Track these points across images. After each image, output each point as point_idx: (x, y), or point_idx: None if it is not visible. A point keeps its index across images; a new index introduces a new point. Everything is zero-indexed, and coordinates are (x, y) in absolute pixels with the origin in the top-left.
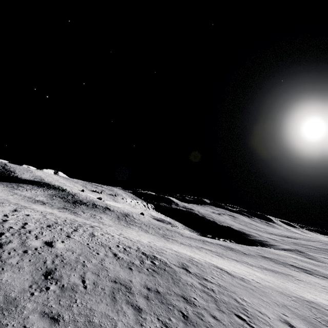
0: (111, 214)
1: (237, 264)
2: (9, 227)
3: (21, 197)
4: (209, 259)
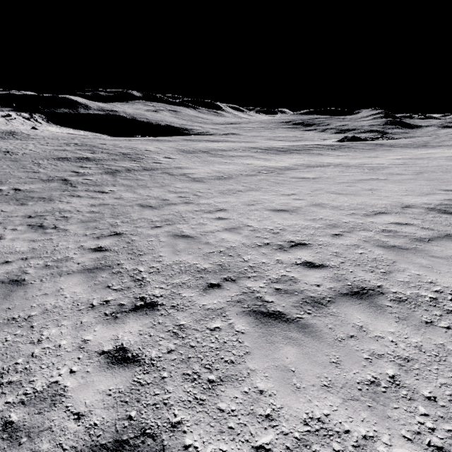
0: None
1: None
2: None
3: None
4: None
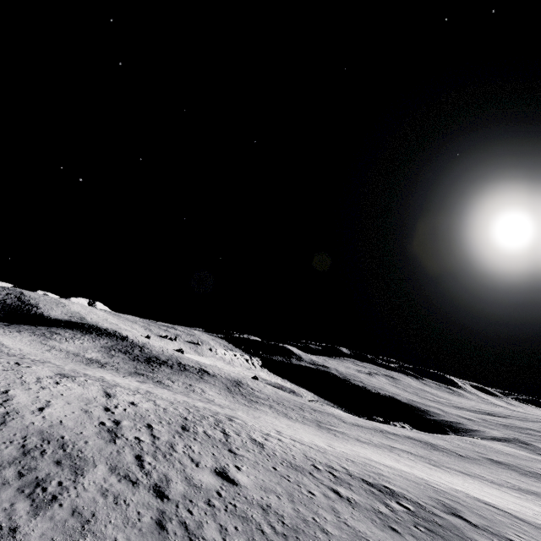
0: (216, 383)
1: (479, 484)
2: (137, 440)
3: (63, 353)
4: (440, 478)
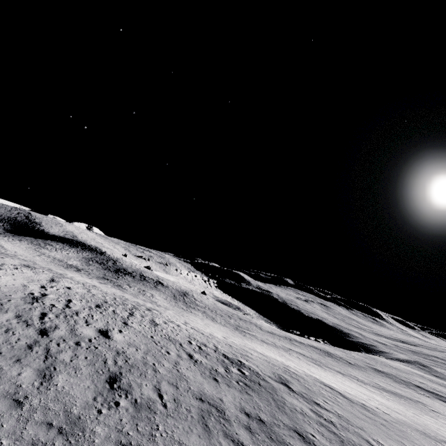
0: (165, 292)
1: (345, 380)
2: (51, 305)
3: (50, 258)
4: (308, 369)
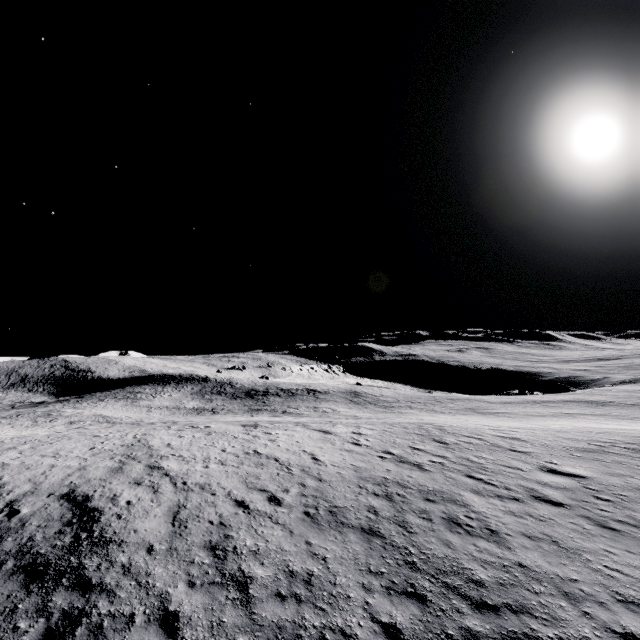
0: (336, 399)
1: None
2: (435, 463)
3: (164, 410)
4: None
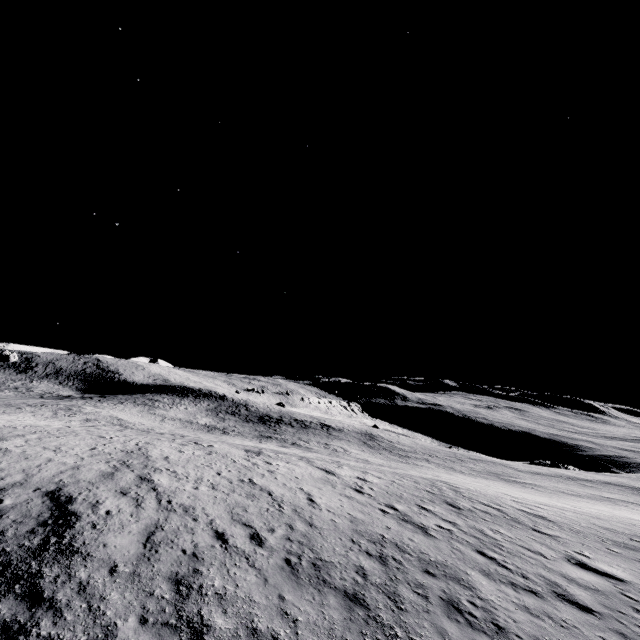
0: (349, 439)
1: None
2: (443, 529)
3: (177, 422)
4: None
